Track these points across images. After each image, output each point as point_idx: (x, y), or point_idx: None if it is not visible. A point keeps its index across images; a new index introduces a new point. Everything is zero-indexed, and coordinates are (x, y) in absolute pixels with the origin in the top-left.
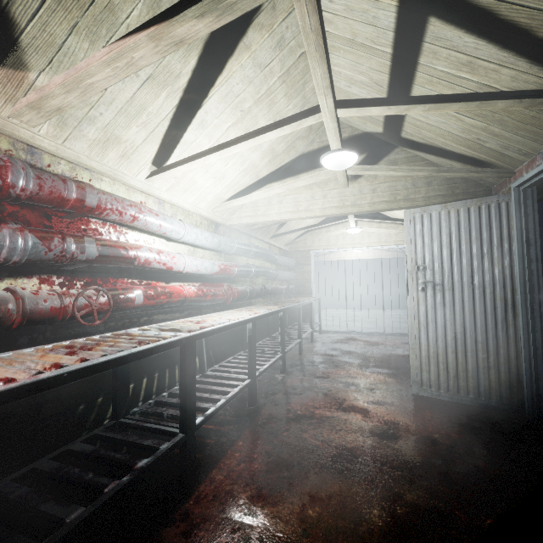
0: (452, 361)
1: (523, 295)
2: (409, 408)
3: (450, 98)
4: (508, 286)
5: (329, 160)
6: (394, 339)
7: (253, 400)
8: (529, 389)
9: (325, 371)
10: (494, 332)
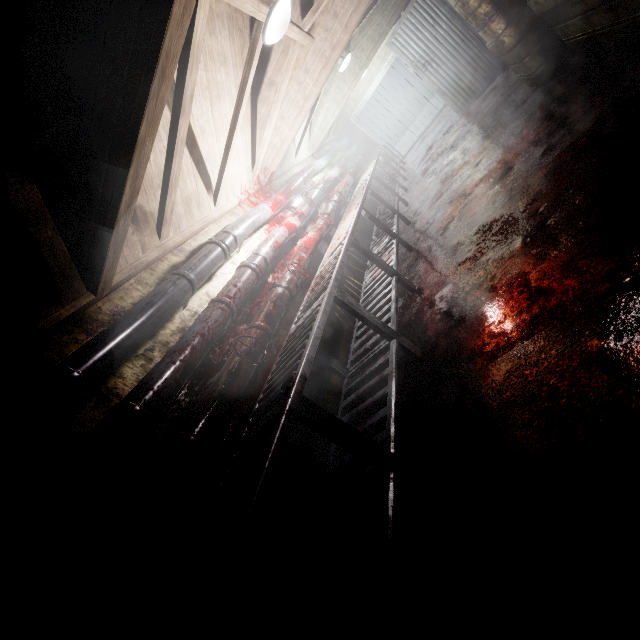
0: (463, 85)
1: (461, 26)
2: (461, 123)
3: (370, 9)
4: (454, 28)
5: (342, 69)
6: (447, 108)
7: (406, 189)
8: (494, 61)
9: (423, 158)
10: (465, 54)
